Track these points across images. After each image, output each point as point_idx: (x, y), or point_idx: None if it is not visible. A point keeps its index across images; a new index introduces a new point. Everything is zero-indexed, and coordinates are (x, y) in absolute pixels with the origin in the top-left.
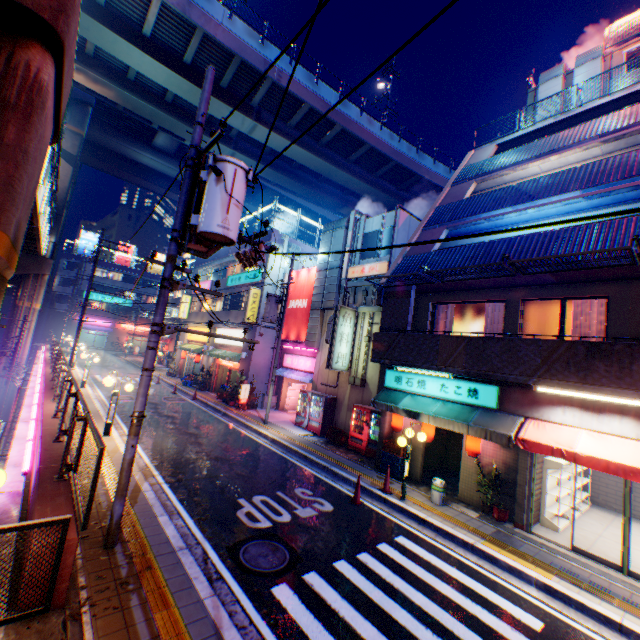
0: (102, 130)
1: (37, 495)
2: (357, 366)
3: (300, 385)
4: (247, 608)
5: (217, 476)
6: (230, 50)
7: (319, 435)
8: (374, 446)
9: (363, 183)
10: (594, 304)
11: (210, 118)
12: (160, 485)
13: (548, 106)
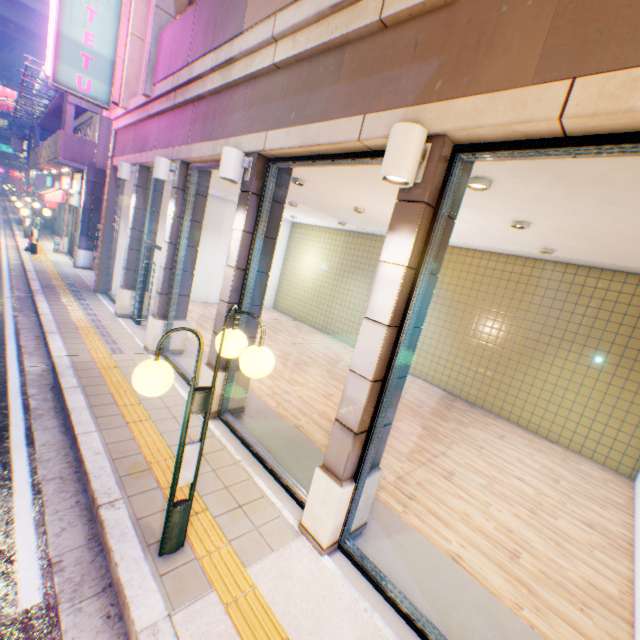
0: None
1: None
2: None
3: None
4: None
5: None
6: None
7: None
8: None
9: None
10: None
11: None
12: None
13: None
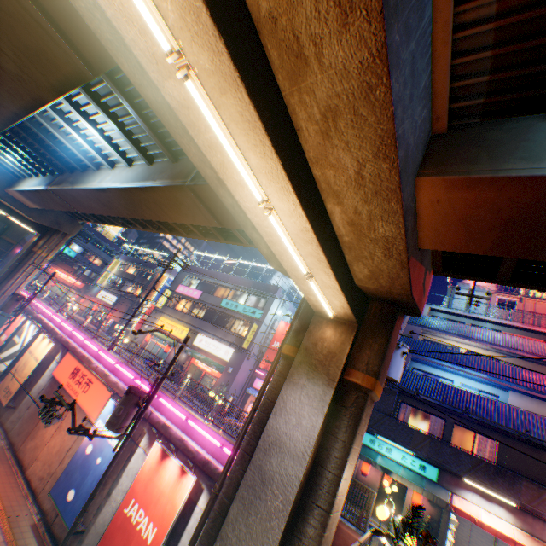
0: None
1: None
2: None
3: None
4: None
5: None
6: None
7: None
8: None
9: None
10: (489, 439)
11: None
12: None
13: (459, 302)
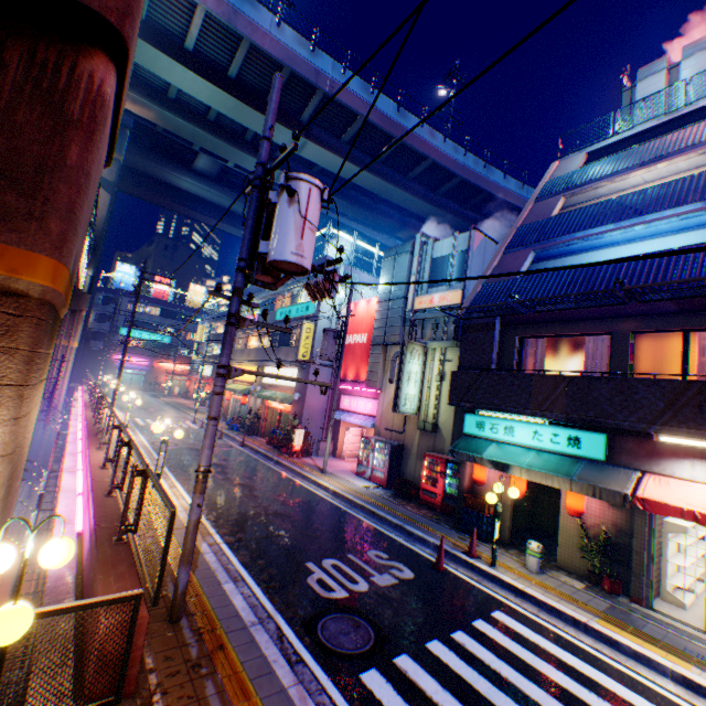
0: (140, 154)
1: (97, 561)
2: (427, 409)
3: (358, 429)
4: (336, 699)
5: (279, 535)
6: (278, 61)
7: (384, 487)
8: (451, 501)
9: (424, 203)
10: None
11: (255, 137)
12: (219, 545)
13: (649, 106)
